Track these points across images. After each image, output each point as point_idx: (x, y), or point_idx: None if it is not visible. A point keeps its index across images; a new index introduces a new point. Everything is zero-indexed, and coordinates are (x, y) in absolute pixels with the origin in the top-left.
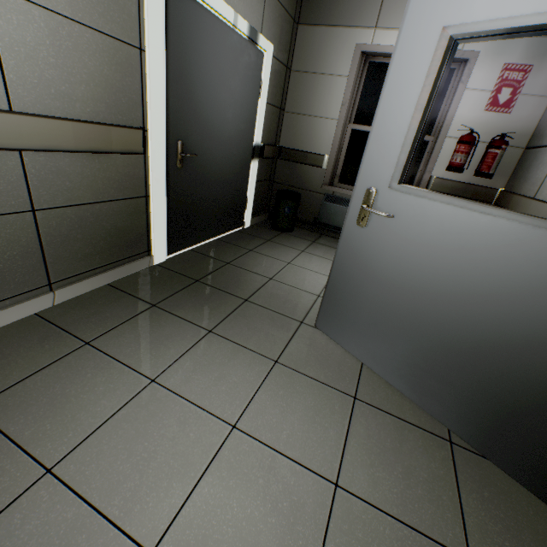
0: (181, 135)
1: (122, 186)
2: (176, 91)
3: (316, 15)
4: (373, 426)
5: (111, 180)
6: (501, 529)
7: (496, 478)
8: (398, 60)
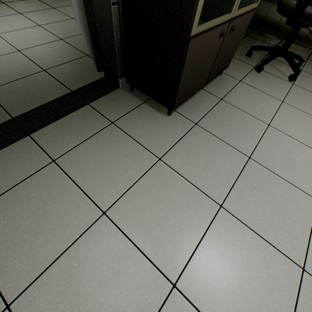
0: None
1: None
2: None
3: None
4: (57, 46)
5: None
6: (69, 70)
7: (91, 65)
8: None
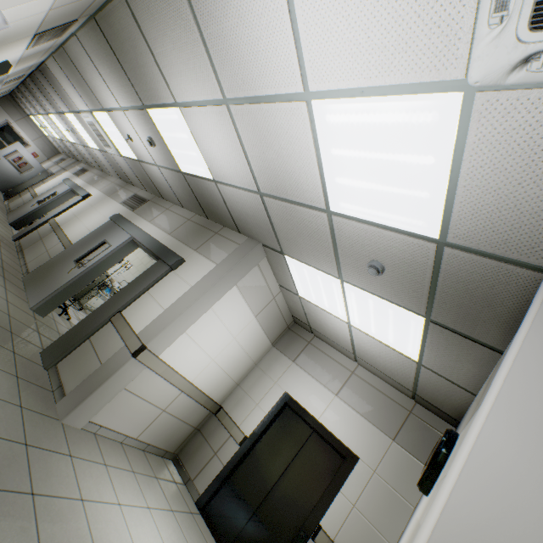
0: None
1: None
2: None
3: (2, 105)
4: None
5: None
6: None
7: None
8: (12, 147)
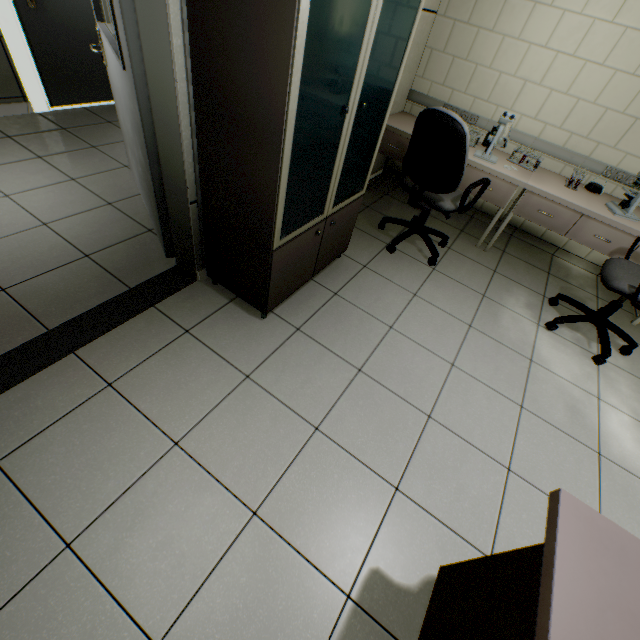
0: None
1: None
2: None
3: None
4: (104, 215)
5: None
6: (124, 255)
7: (156, 245)
8: None
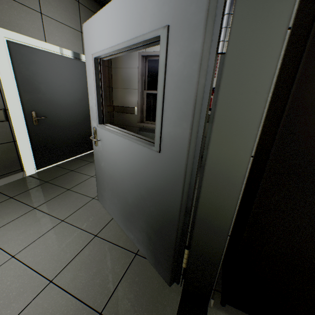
0: (34, 109)
1: None
2: (25, 88)
3: None
4: (95, 249)
5: None
6: (131, 296)
7: (149, 270)
8: (88, 68)
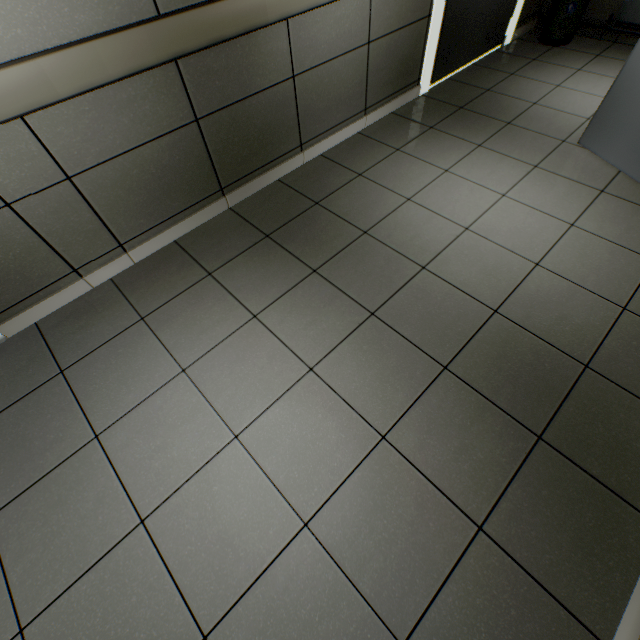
0: None
1: (415, 8)
2: None
3: None
4: (611, 206)
5: (410, 3)
6: None
7: None
8: None
